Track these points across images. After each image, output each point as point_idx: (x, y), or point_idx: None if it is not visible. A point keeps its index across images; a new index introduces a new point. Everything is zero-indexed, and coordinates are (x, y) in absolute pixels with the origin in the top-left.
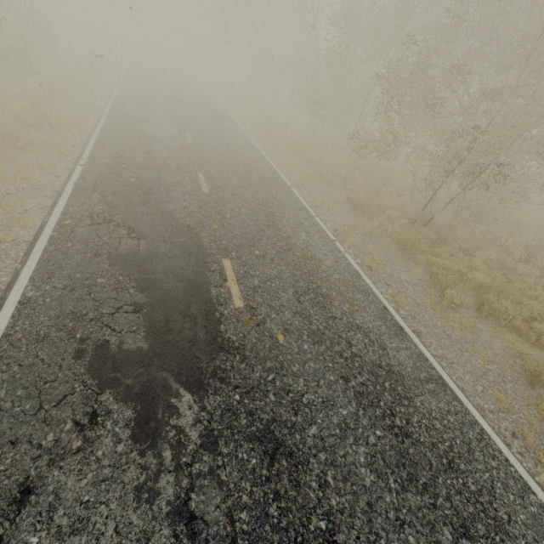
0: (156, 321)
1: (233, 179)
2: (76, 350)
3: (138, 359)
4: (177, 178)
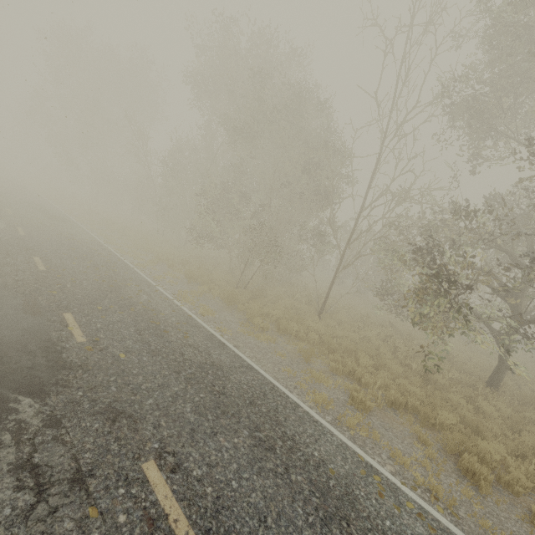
0: None
1: (74, 261)
2: None
3: None
4: (7, 260)
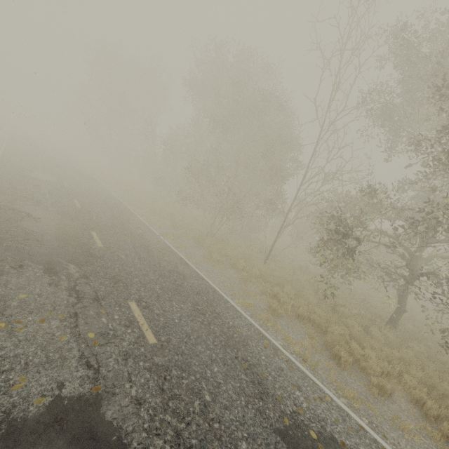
0: (52, 245)
1: (98, 205)
2: (5, 248)
3: (43, 254)
4: (58, 199)
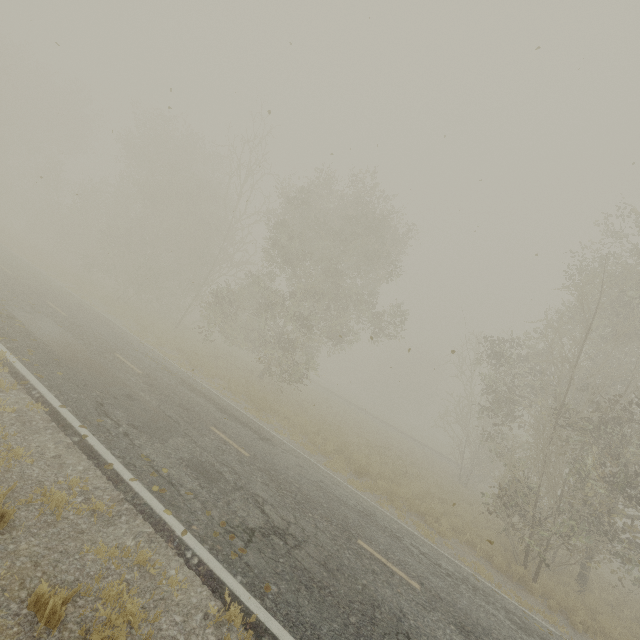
0: None
1: None
2: None
3: None
4: None
